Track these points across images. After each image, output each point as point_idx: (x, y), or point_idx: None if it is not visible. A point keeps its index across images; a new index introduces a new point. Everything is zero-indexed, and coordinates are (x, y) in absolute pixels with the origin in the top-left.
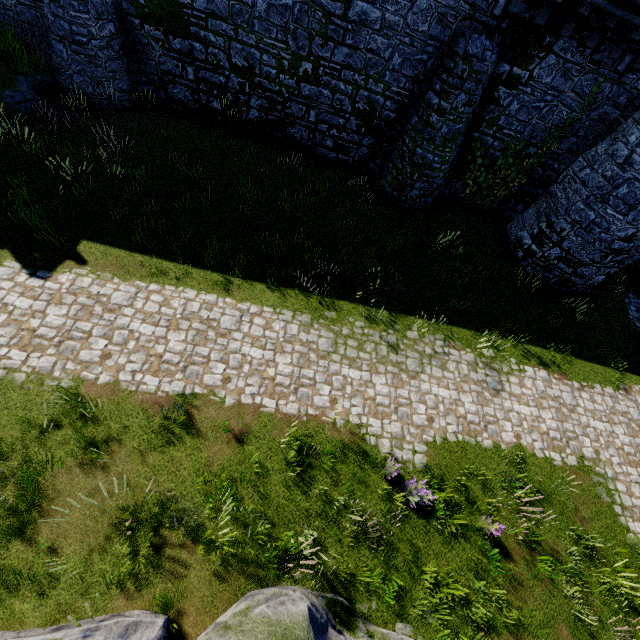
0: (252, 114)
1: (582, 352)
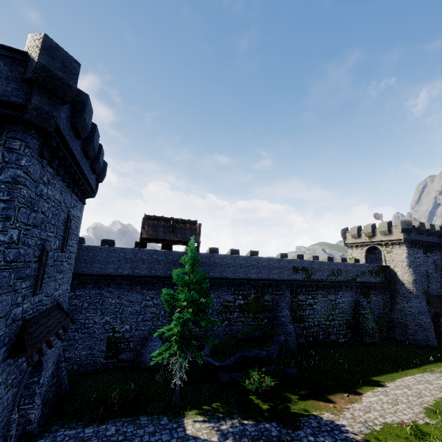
0: (320, 337)
1: None
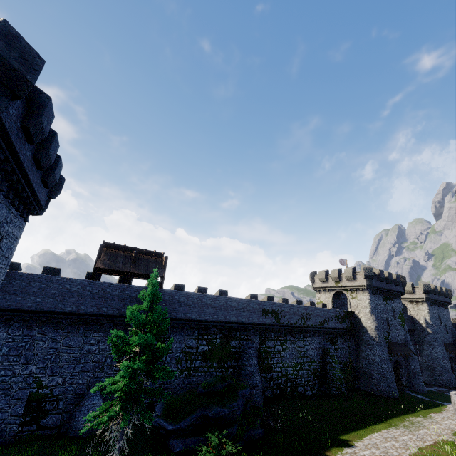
0: (288, 389)
1: (426, 406)
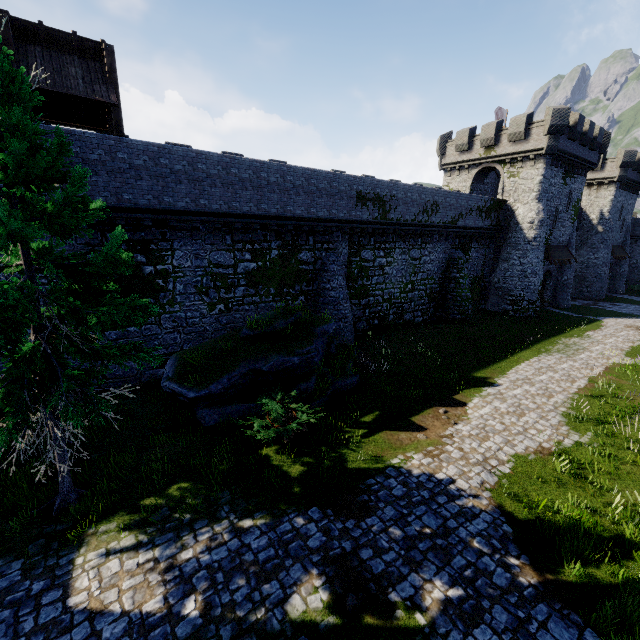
0: (390, 318)
1: (578, 324)
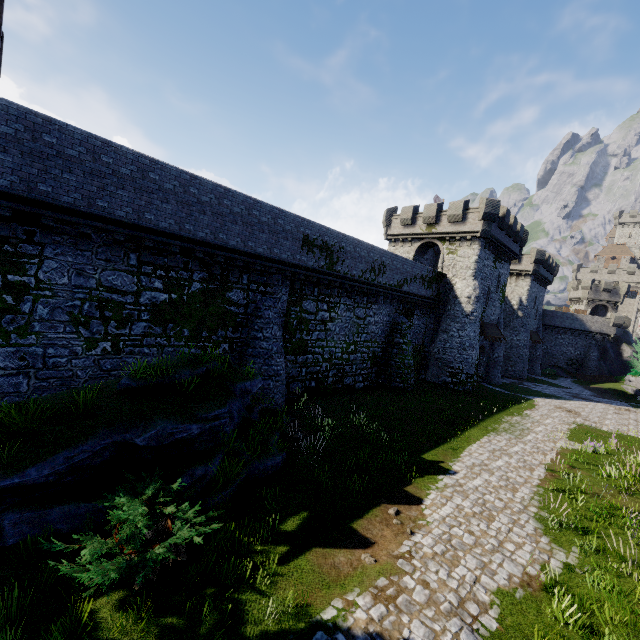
0: (329, 380)
1: (514, 402)
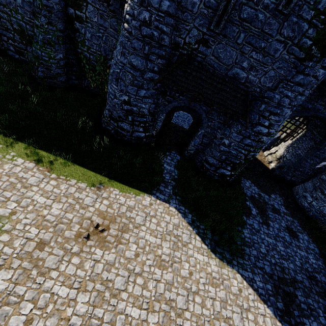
0: None
1: (90, 164)
